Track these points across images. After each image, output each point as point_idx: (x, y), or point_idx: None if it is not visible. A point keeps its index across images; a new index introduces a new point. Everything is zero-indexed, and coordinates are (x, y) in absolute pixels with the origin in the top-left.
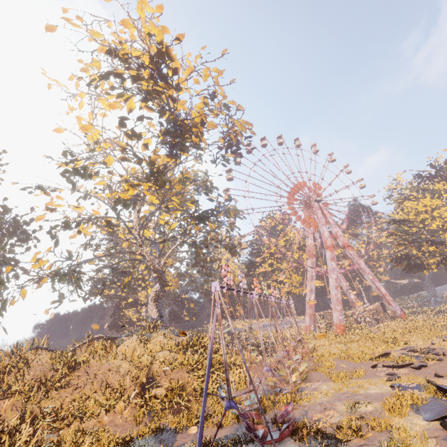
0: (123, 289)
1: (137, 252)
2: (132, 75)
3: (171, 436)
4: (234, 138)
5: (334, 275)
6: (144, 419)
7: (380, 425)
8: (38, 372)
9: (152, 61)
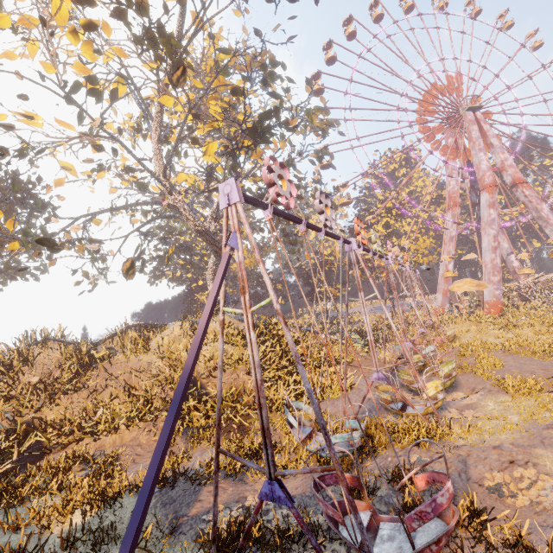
0: (189, 269)
1: (164, 202)
2: None
3: (190, 490)
4: None
5: (493, 230)
6: (179, 439)
7: None
8: (44, 371)
9: None
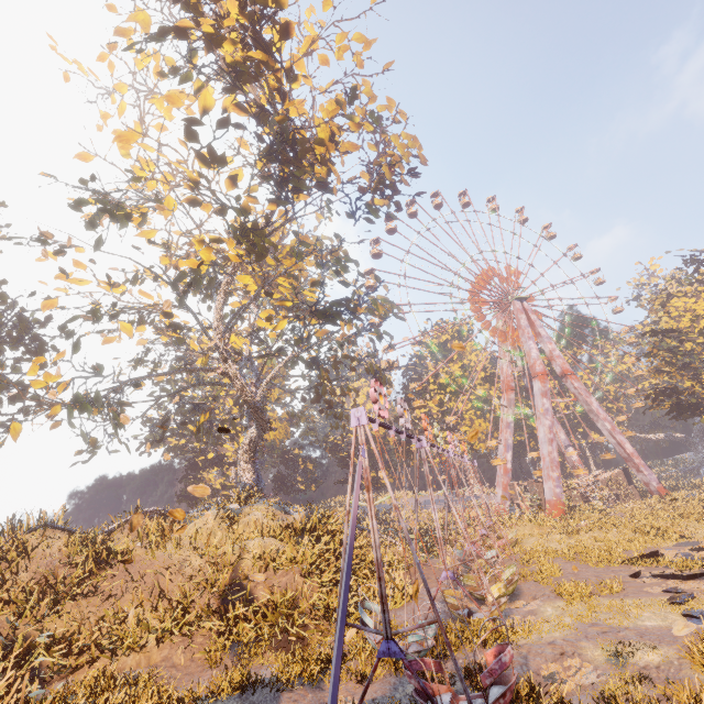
0: (200, 437)
1: (219, 370)
2: (206, 35)
3: (271, 696)
4: (388, 172)
5: (548, 421)
6: (225, 657)
7: (695, 700)
8: (44, 568)
9: (243, 8)
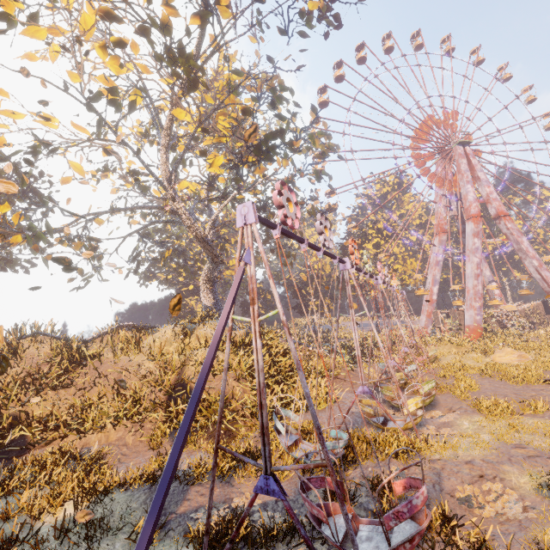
0: (181, 273)
1: (167, 207)
2: None
3: (179, 489)
4: None
5: (476, 258)
6: (165, 441)
7: None
8: (33, 365)
9: None
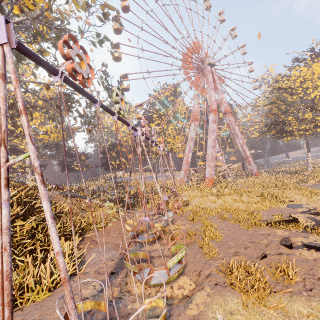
0: None
1: None
2: None
3: None
4: None
5: (214, 136)
6: None
7: None
8: None
9: None
